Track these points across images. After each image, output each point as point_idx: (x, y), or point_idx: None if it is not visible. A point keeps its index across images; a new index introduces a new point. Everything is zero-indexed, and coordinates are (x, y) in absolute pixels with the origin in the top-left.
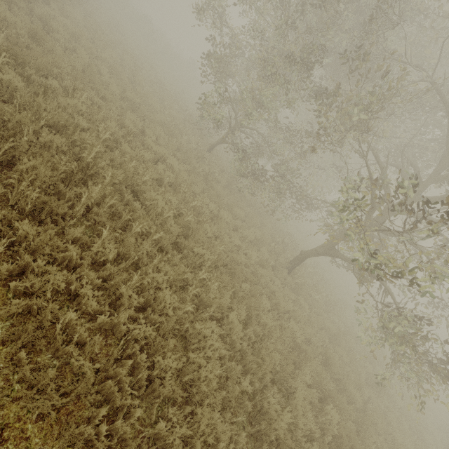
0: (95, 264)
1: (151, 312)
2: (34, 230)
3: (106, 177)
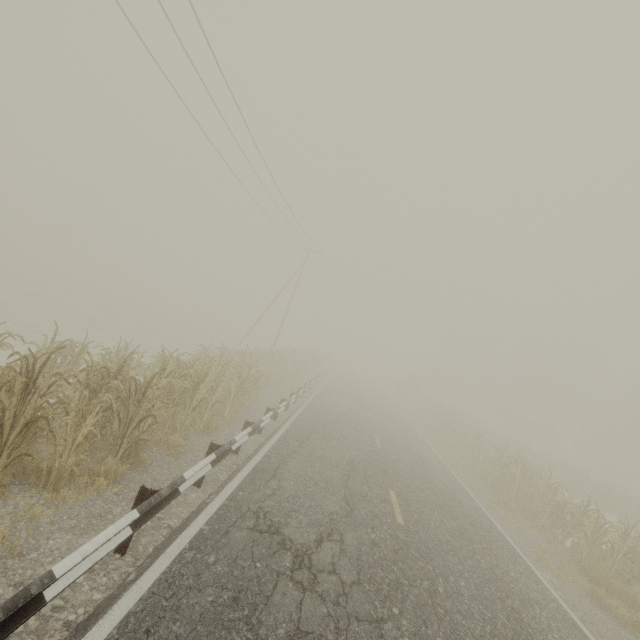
0: None
1: None
2: None
3: None
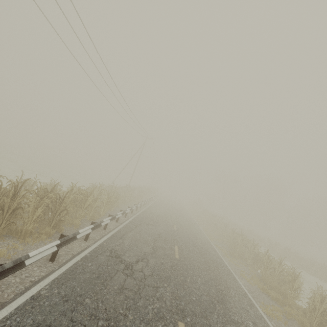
0: None
1: None
2: None
3: None
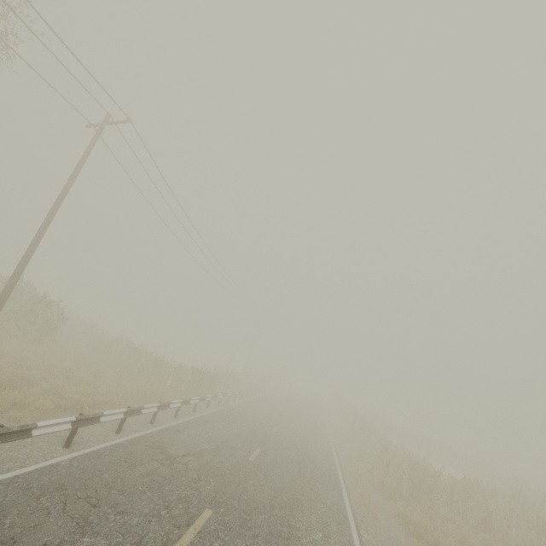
0: None
1: None
2: None
3: None
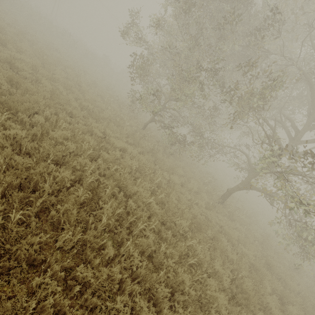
0: (125, 269)
1: (178, 296)
2: (90, 272)
3: (107, 190)
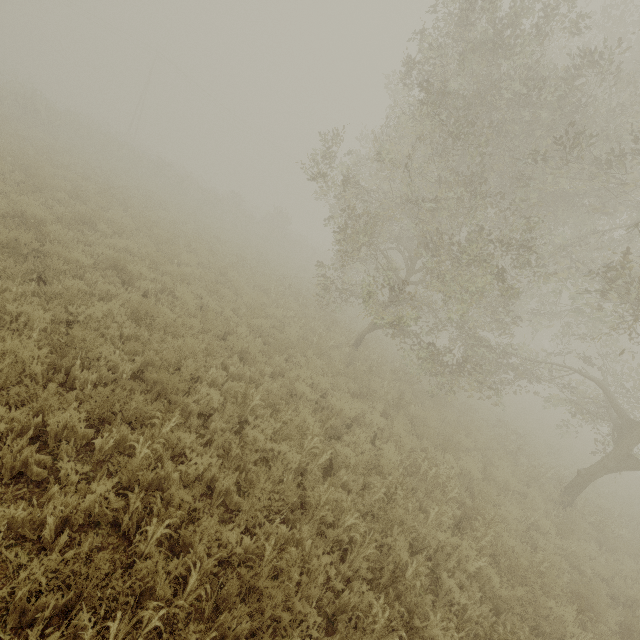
0: None
1: None
2: None
3: (407, 573)
